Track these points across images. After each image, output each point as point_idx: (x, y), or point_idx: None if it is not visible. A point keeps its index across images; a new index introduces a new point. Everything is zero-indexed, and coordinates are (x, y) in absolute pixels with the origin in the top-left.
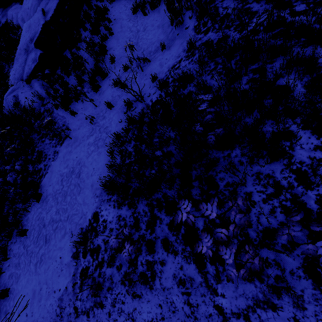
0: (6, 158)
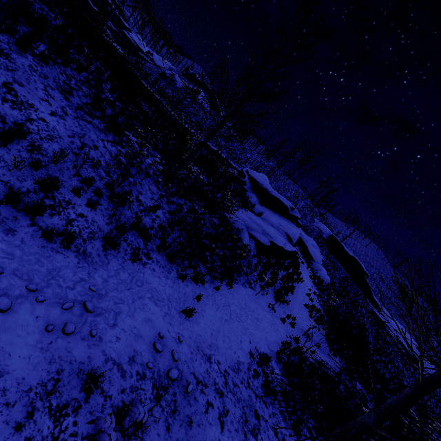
0: (229, 244)
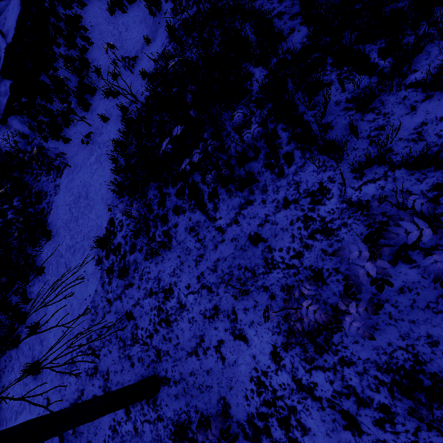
0: (0, 207)
